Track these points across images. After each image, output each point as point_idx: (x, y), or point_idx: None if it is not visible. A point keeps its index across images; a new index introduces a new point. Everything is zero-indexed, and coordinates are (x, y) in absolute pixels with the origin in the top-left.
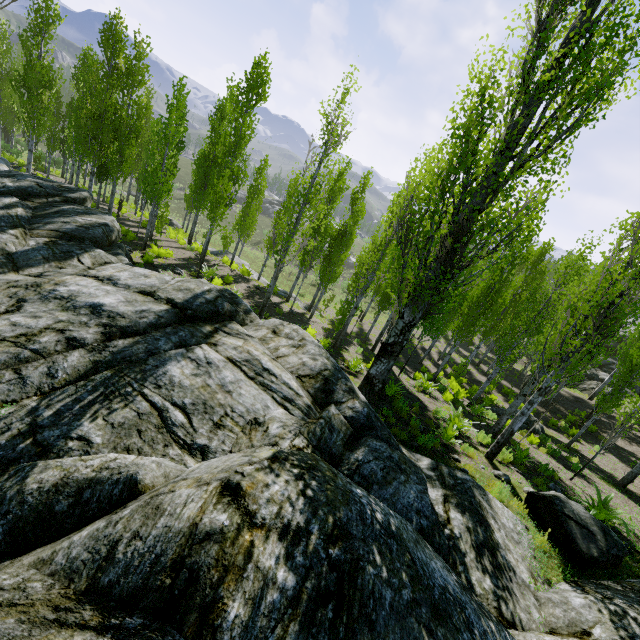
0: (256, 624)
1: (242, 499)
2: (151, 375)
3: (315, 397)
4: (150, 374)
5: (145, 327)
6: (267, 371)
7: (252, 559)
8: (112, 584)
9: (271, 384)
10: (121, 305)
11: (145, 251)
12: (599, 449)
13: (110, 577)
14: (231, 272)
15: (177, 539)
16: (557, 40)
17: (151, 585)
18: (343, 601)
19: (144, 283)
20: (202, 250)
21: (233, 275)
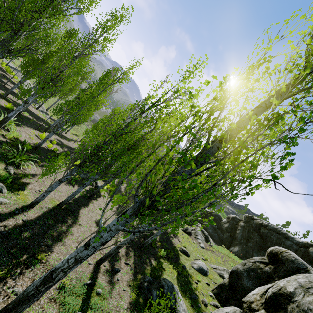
0: None
1: None
2: None
3: None
4: None
5: None
6: None
7: None
8: None
9: None
10: None
11: None
12: None
13: None
14: None
15: None
16: None
17: None
18: None
19: None
20: None
21: None
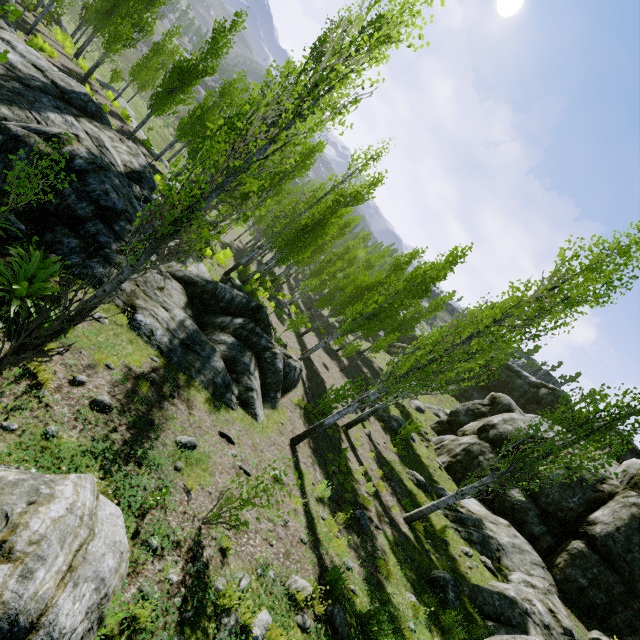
0: (74, 154)
1: (78, 137)
2: (37, 109)
3: (130, 178)
4: (36, 108)
5: (35, 86)
6: (106, 148)
7: (77, 146)
8: (31, 131)
9: (106, 154)
10: (19, 64)
11: (28, 36)
12: (313, 334)
13: (30, 129)
14: (111, 107)
15: (54, 132)
16: (307, 74)
17: (45, 134)
18: (100, 169)
19: (36, 61)
20: (88, 70)
21: (112, 110)
